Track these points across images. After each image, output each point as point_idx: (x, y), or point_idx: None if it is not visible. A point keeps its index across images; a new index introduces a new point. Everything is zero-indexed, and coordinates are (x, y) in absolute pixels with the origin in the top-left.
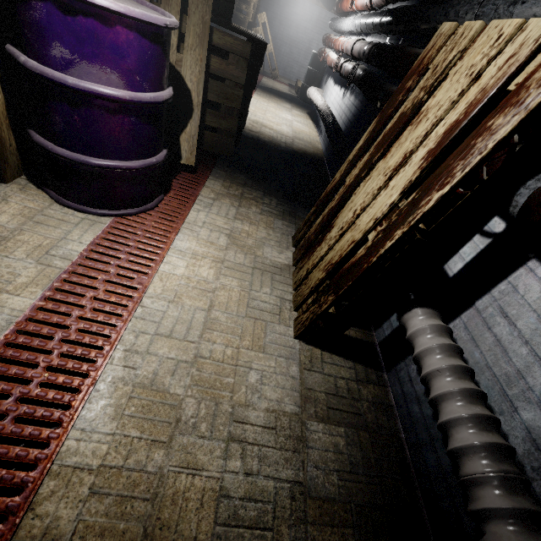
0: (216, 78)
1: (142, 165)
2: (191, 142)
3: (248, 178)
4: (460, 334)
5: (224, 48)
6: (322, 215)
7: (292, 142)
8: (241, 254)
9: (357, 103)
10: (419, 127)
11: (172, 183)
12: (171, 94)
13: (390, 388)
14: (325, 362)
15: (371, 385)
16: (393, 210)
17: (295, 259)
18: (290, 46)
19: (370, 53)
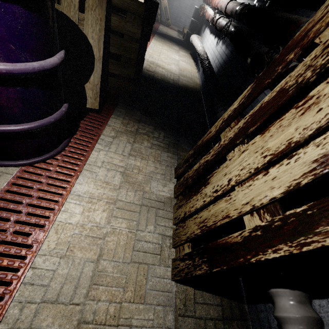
0: (117, 32)
1: (38, 125)
2: (95, 90)
3: (143, 114)
4: (327, 319)
5: (122, 8)
6: (199, 163)
7: (178, 79)
8: (131, 192)
9: (227, 52)
10: (308, 115)
11: (79, 125)
12: (60, 60)
13: (250, 322)
14: (197, 302)
15: (235, 321)
16: (273, 203)
17: (176, 193)
18: (179, 2)
19: (241, 13)
